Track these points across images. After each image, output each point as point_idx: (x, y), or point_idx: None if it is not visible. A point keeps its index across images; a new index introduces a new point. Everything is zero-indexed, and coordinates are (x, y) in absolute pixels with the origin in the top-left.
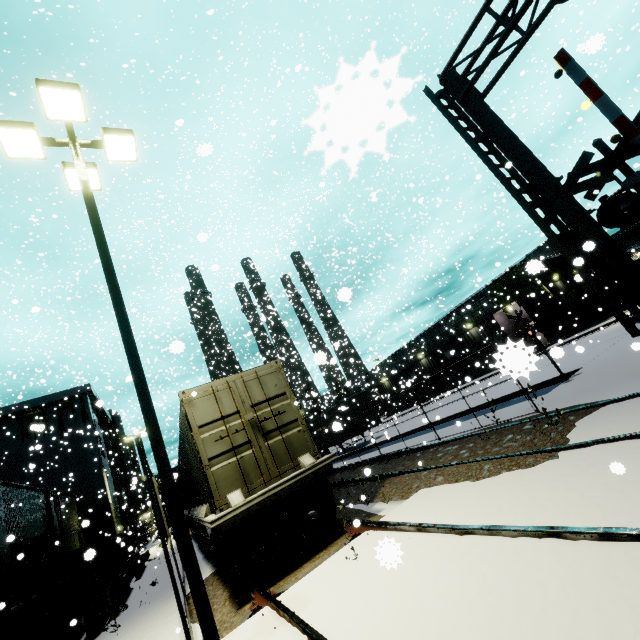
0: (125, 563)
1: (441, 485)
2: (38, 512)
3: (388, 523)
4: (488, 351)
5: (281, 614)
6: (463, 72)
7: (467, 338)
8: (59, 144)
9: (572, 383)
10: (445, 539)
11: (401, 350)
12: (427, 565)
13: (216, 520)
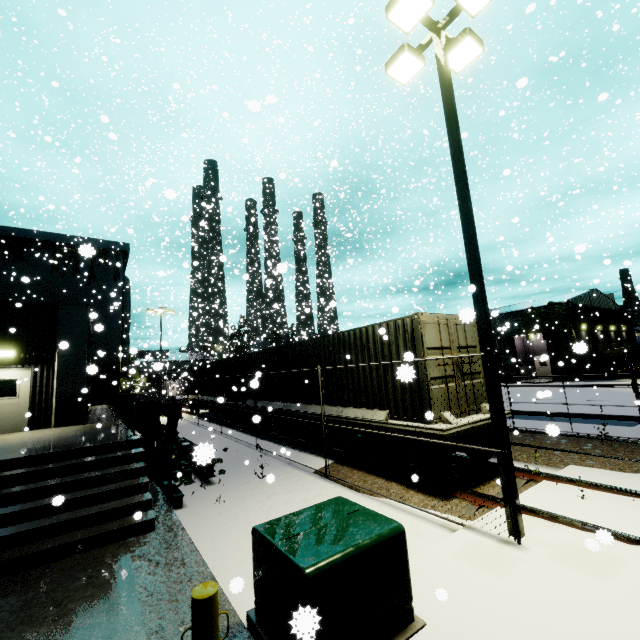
0: None
1: (600, 468)
2: None
3: (590, 482)
4: None
5: (544, 517)
6: None
7: None
8: (430, 26)
9: None
10: None
11: None
12: None
13: (447, 430)
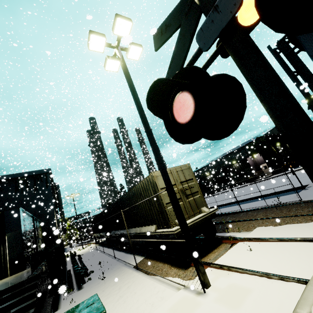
0: (70, 255)
1: (270, 226)
2: (30, 226)
3: (258, 238)
4: (241, 175)
5: (226, 269)
6: (287, 41)
7: (232, 168)
8: (111, 46)
9: (310, 190)
10: (303, 243)
11: (198, 170)
12: (304, 252)
13: (176, 230)
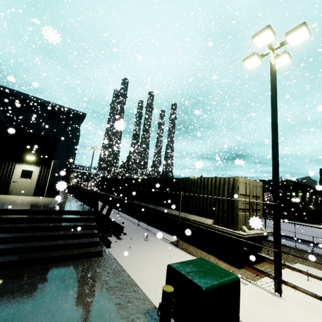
0: None
1: (313, 267)
2: None
3: (310, 273)
4: None
5: (290, 286)
6: None
7: None
8: (270, 47)
9: None
10: None
11: None
12: None
13: (245, 235)
